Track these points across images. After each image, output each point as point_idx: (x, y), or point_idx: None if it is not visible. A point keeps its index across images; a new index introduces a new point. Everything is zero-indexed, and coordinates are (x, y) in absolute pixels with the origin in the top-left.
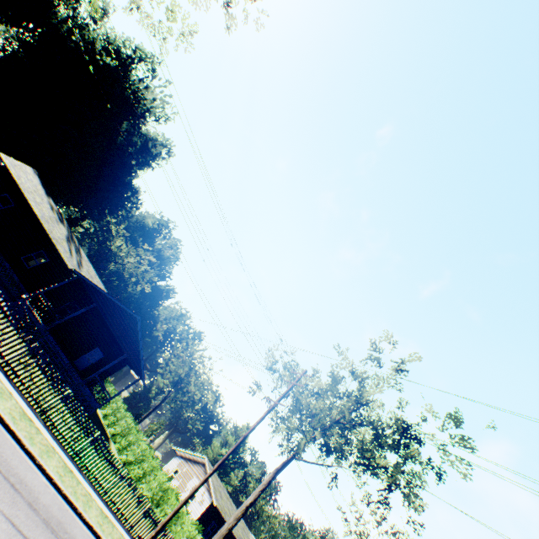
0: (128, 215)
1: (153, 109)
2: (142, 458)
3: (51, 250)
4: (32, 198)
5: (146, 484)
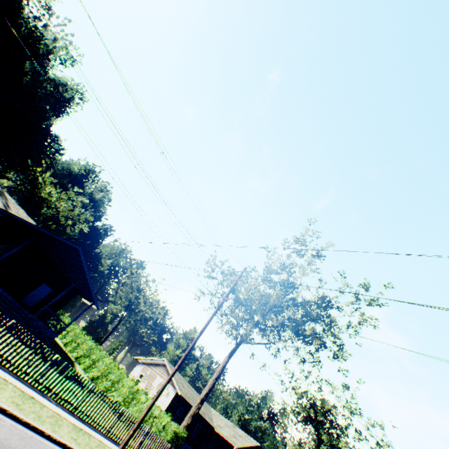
0: (52, 161)
1: (56, 49)
2: (108, 371)
3: None
4: None
5: (116, 392)
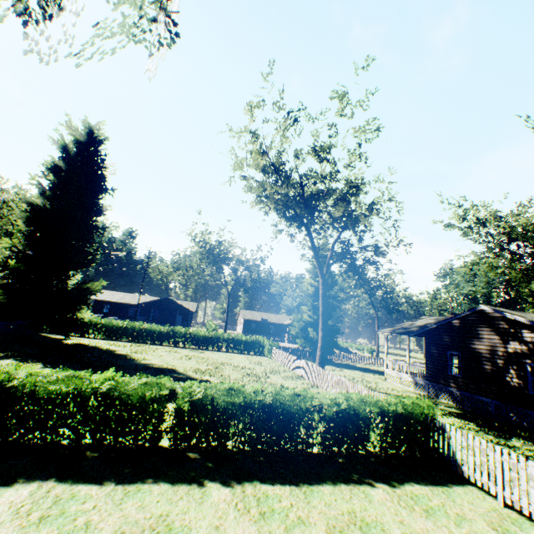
0: None
1: None
2: None
3: None
4: None
5: None
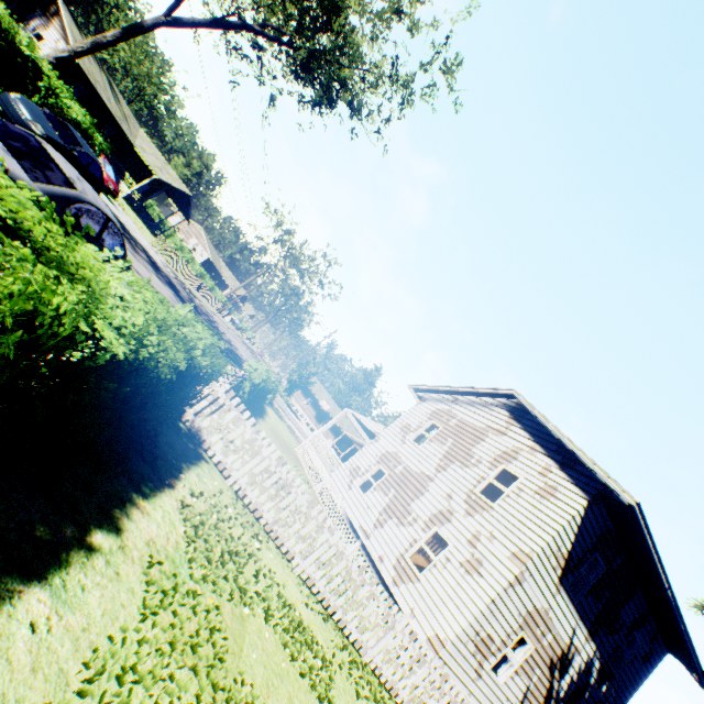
0: None
1: None
2: (182, 250)
3: (115, 125)
4: (99, 87)
5: (192, 268)
